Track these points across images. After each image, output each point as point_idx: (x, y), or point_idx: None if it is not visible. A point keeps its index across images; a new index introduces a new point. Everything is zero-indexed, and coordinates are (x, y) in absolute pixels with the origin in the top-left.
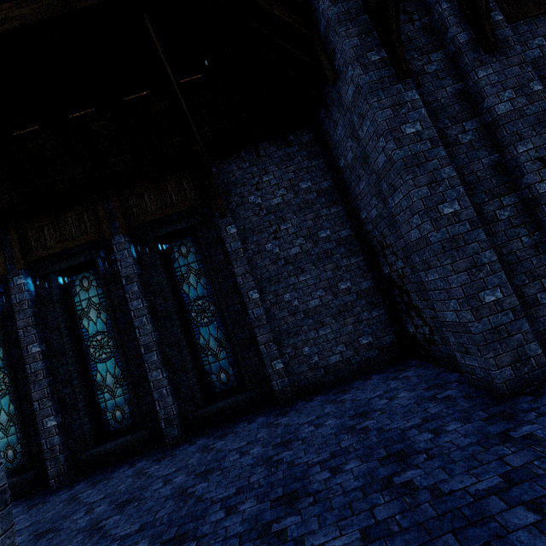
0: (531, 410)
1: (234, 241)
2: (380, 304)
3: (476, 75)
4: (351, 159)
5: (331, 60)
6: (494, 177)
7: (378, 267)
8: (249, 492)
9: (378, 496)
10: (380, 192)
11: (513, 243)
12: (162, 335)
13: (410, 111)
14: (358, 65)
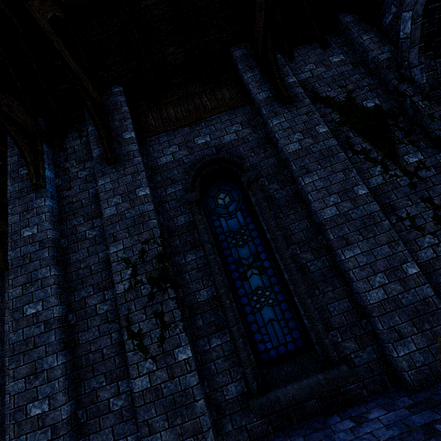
0: None
1: None
2: None
3: (98, 183)
4: None
5: None
6: (105, 270)
7: None
8: None
9: None
10: None
11: (103, 339)
12: None
13: (34, 216)
14: (10, 178)
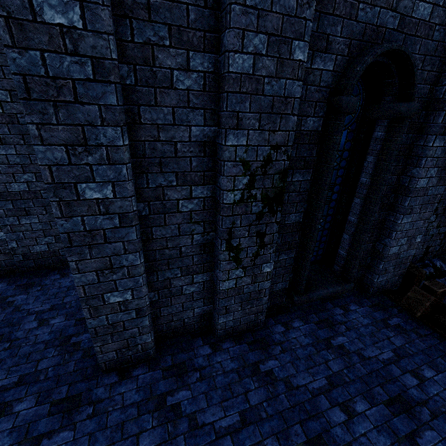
0: (95, 403)
1: None
2: None
3: None
4: None
5: None
6: (197, 157)
7: None
8: None
9: None
10: None
11: (183, 239)
12: None
13: None
14: None
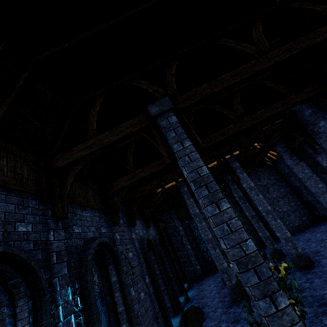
0: None
1: None
2: (305, 208)
3: (316, 159)
4: (287, 172)
5: (281, 156)
6: None
7: (301, 198)
8: (298, 243)
9: (325, 234)
10: (299, 180)
11: None
12: (244, 222)
13: (305, 168)
14: (291, 160)
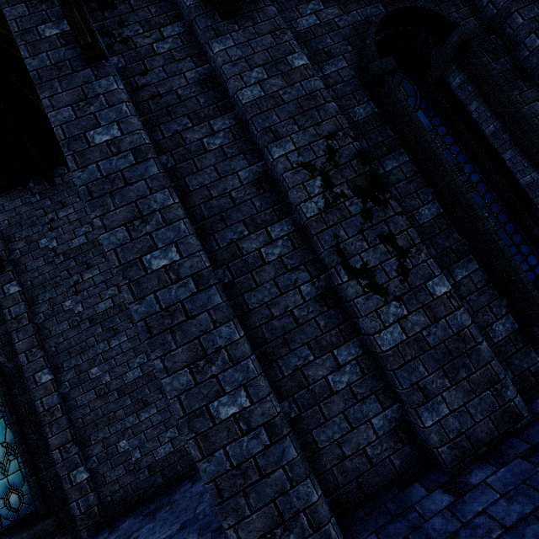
0: None
1: (15, 304)
2: None
3: (211, 50)
4: None
5: None
6: (257, 196)
7: None
8: None
9: None
10: None
11: (288, 297)
12: None
13: (104, 108)
14: (23, 43)
